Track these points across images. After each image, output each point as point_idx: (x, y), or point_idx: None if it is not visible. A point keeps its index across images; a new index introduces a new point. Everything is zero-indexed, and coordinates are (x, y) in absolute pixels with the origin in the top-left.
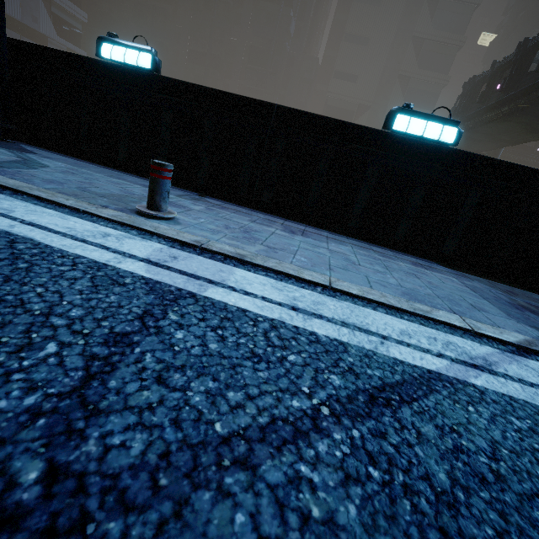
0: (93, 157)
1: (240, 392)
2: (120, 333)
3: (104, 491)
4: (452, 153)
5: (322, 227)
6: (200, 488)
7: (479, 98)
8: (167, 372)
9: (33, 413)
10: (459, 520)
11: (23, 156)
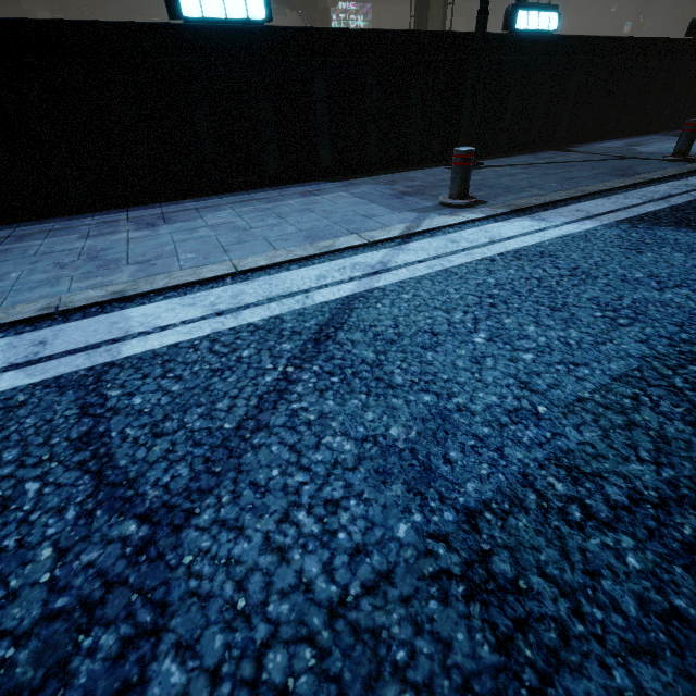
0: None
1: (225, 399)
2: (80, 436)
3: (187, 497)
4: (273, 34)
5: (182, 197)
6: (243, 455)
7: None
8: (157, 428)
9: (85, 515)
10: (384, 369)
11: None
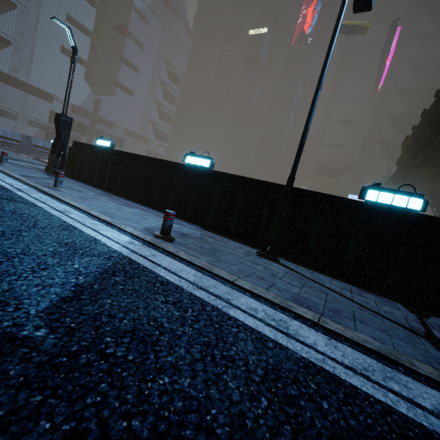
0: (86, 182)
1: None
2: None
3: None
4: (209, 171)
5: (158, 210)
6: None
7: (406, 150)
8: None
9: None
10: None
11: (52, 178)
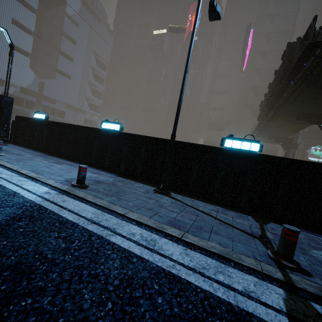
0: (28, 146)
1: None
2: None
3: None
4: (120, 133)
5: (84, 164)
6: None
7: (262, 110)
8: None
9: None
10: None
11: None
